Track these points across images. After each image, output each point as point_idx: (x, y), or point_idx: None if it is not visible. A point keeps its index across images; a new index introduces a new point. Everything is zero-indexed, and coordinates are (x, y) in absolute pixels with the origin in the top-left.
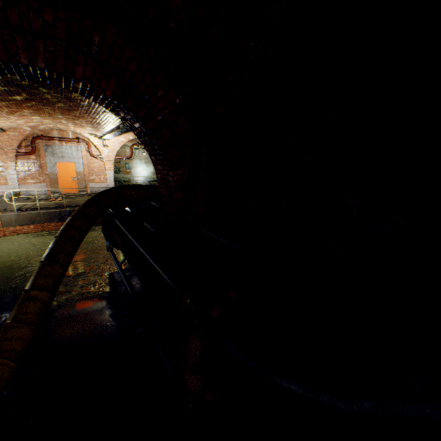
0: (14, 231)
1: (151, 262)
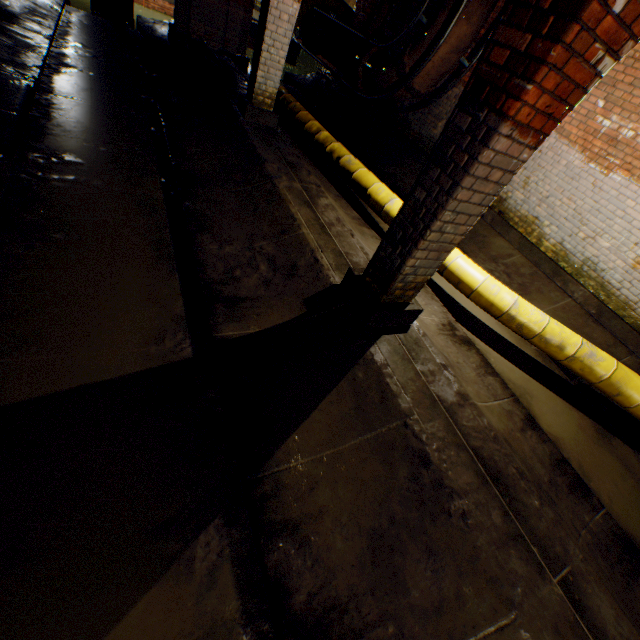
0: (163, 9)
1: (355, 32)
